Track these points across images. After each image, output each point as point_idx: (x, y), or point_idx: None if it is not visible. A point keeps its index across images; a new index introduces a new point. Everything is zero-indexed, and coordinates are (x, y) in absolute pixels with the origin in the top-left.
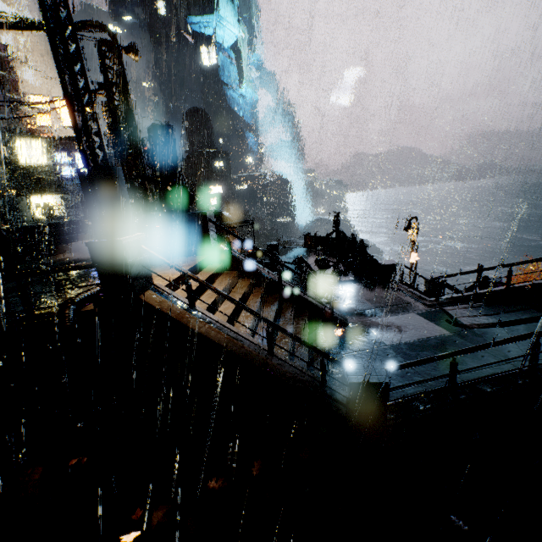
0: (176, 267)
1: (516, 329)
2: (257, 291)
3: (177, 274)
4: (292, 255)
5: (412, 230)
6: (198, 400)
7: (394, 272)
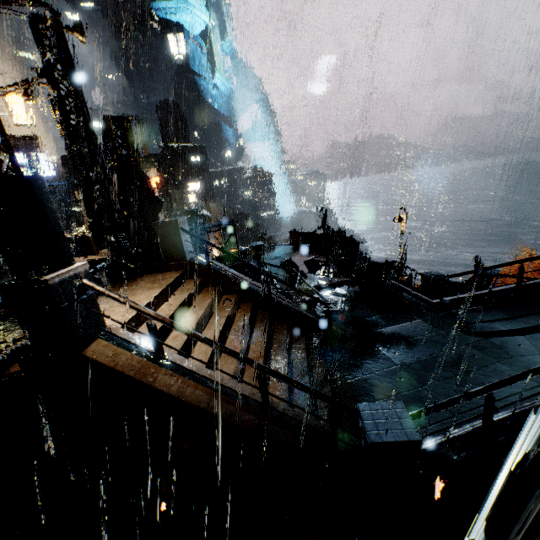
0: (133, 306)
1: (539, 337)
2: (243, 310)
3: (143, 303)
4: (278, 254)
5: (400, 221)
6: (176, 469)
7: (390, 270)
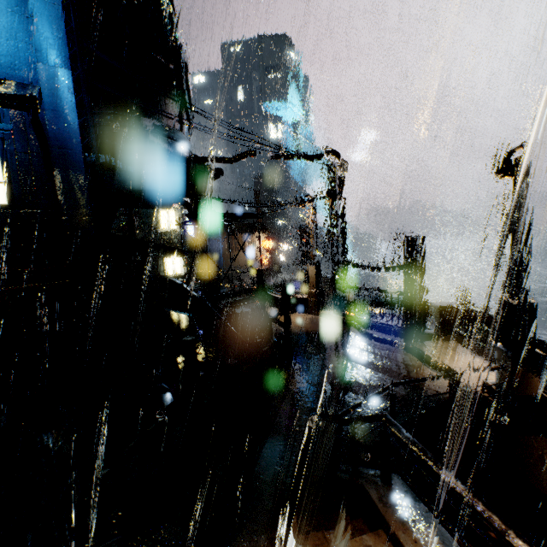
0: None
1: None
2: None
3: (484, 366)
4: None
5: None
6: None
7: None
